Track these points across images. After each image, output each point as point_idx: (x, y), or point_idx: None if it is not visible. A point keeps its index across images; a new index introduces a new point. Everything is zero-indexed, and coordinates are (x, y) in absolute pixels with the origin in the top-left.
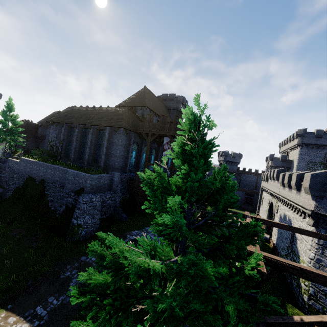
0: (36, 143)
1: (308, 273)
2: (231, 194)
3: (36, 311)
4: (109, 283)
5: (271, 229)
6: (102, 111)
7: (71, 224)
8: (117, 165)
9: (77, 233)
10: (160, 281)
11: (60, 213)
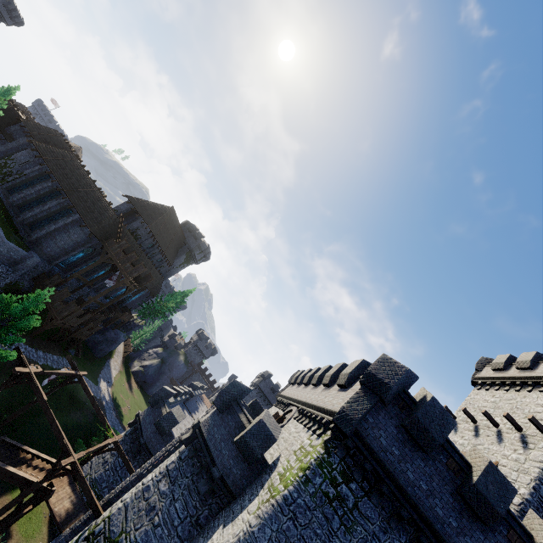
0: None
1: (38, 390)
2: (21, 323)
3: None
4: None
5: None
6: (94, 195)
7: None
8: (48, 252)
9: None
10: None
11: None
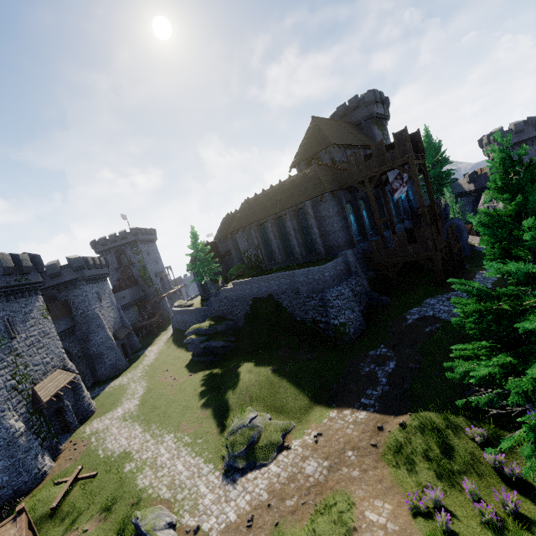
0: (224, 263)
1: None
2: None
3: (363, 402)
4: (480, 309)
5: None
6: (286, 186)
7: (332, 326)
8: (342, 242)
9: (345, 332)
10: (535, 284)
11: (310, 321)
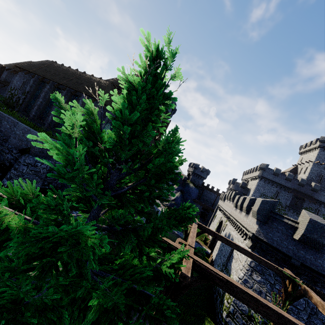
0: None
1: (233, 287)
2: (169, 156)
3: None
4: None
5: (214, 244)
6: (84, 77)
7: None
8: None
9: None
10: None
11: None
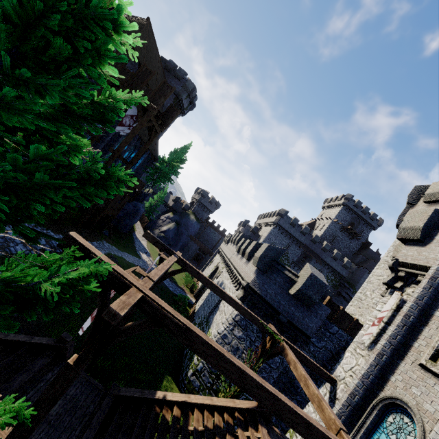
0: None
1: (193, 337)
2: None
3: None
4: None
5: (201, 293)
6: None
7: None
8: None
9: None
10: None
11: None
